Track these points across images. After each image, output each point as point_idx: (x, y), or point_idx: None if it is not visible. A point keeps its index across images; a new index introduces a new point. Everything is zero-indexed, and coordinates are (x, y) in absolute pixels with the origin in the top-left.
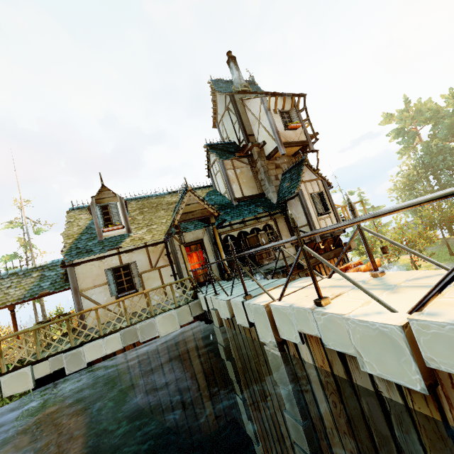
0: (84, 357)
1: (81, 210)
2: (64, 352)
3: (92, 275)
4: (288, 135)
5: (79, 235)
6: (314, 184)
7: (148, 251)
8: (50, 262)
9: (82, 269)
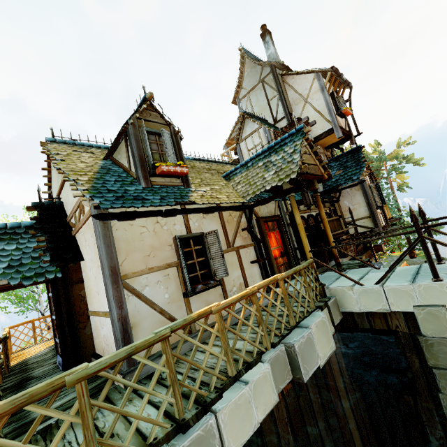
0: (219, 446)
1: (72, 146)
2: (168, 439)
3: (143, 247)
4: (339, 120)
5: (95, 173)
6: (366, 175)
7: (223, 219)
8: (1, 226)
9: (125, 233)
